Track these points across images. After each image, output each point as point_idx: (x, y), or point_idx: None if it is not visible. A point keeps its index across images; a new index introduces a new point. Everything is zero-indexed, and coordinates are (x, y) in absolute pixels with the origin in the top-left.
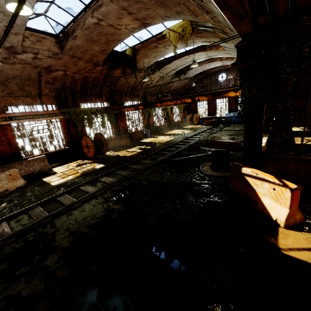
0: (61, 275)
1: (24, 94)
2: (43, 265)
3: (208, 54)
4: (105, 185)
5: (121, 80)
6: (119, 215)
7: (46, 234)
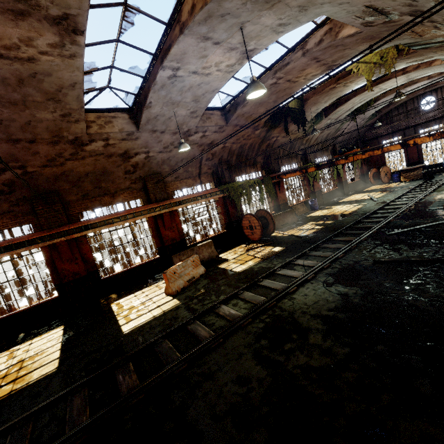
0: (343, 353)
1: (187, 176)
2: (310, 343)
3: (409, 76)
4: (312, 268)
5: (278, 140)
6: (363, 298)
7: (282, 316)
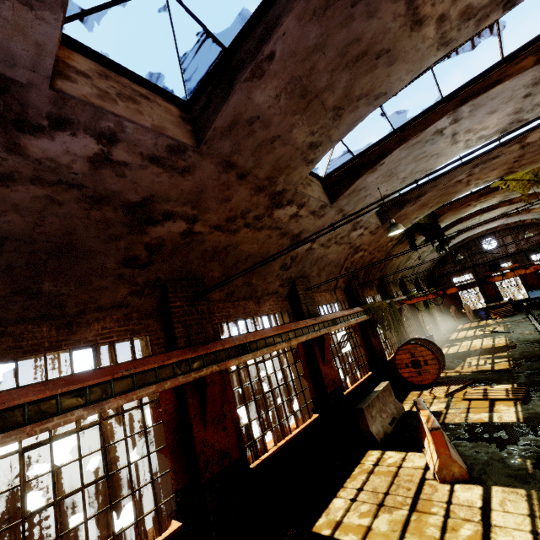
0: None
1: (326, 287)
2: None
3: (508, 209)
4: None
5: (392, 260)
6: None
7: None
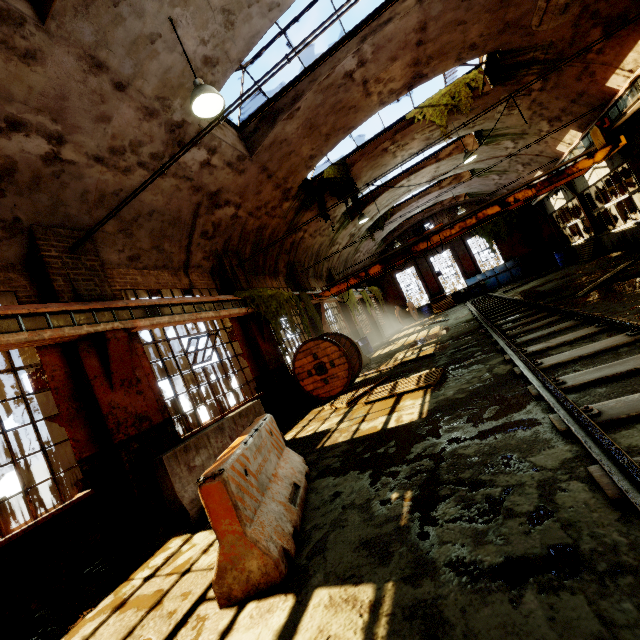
0: None
1: (159, 262)
2: None
3: (436, 171)
4: (622, 321)
5: (304, 240)
6: None
7: None
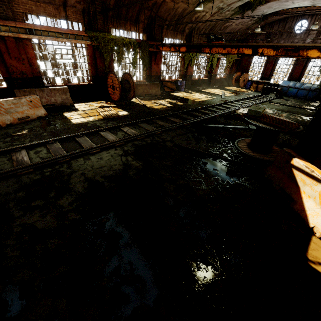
0: (73, 219)
1: None
2: (57, 204)
3: None
4: (126, 137)
5: (166, 3)
6: (137, 173)
7: (62, 173)
